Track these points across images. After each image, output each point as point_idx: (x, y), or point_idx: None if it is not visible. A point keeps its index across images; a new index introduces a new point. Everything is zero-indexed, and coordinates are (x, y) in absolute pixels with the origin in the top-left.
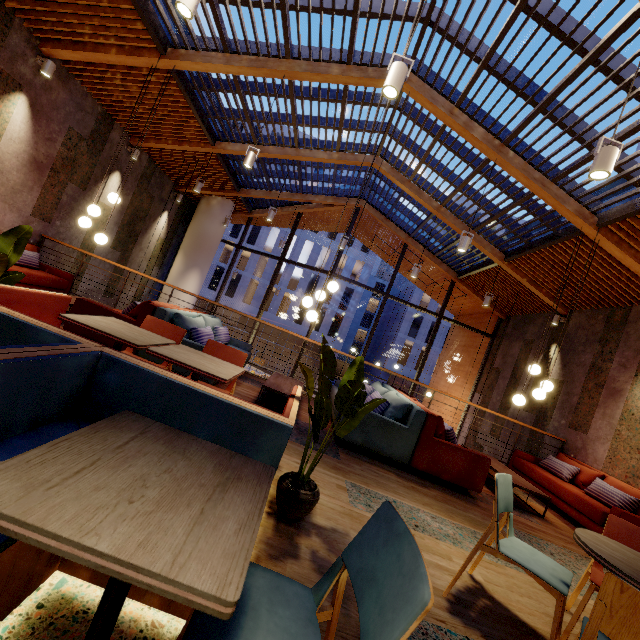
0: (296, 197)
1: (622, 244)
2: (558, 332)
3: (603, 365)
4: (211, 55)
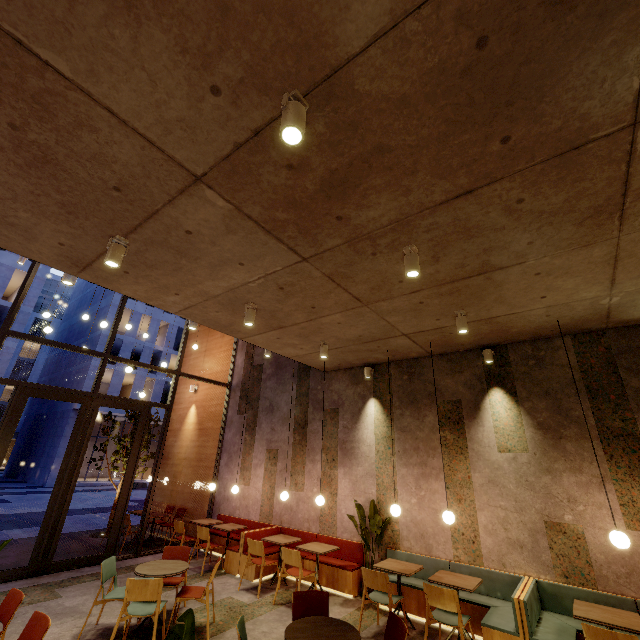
0: None
1: None
2: None
3: None
4: None
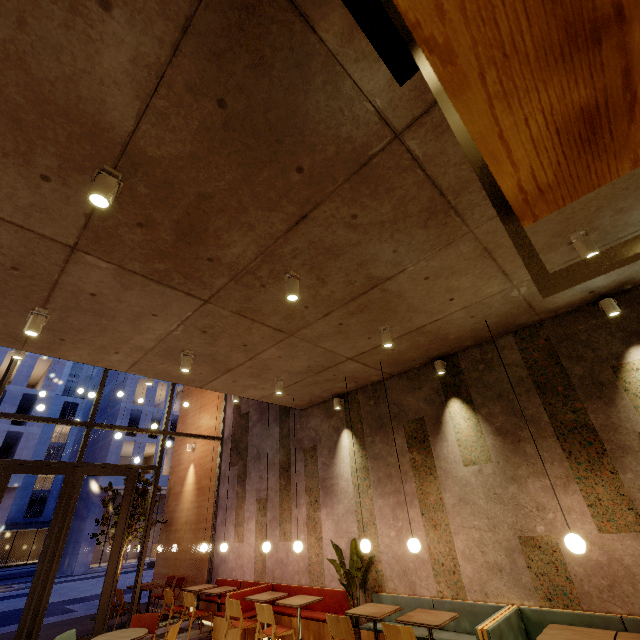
0: None
1: None
2: None
3: None
4: None
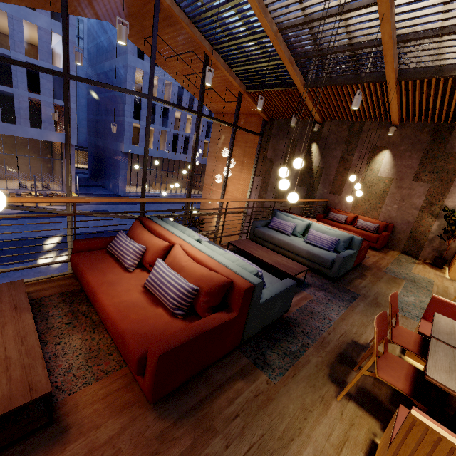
0: None
1: (398, 92)
2: (316, 135)
3: (348, 158)
4: None
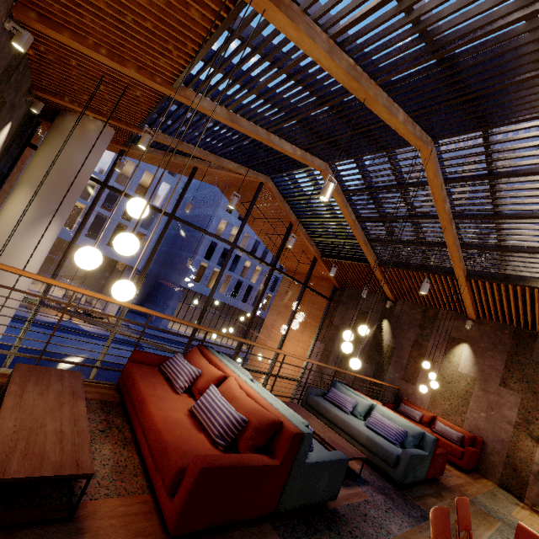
0: (210, 157)
1: (469, 288)
2: (388, 312)
3: (423, 343)
4: (316, 29)
